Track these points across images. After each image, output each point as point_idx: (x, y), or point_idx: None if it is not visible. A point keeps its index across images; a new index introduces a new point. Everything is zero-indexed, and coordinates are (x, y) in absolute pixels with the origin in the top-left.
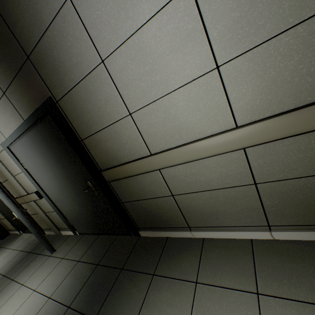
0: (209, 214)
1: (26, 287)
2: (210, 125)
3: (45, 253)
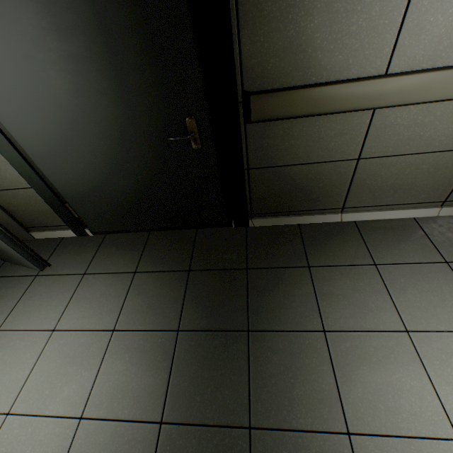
0: (387, 189)
1: (19, 331)
2: None
3: (14, 274)
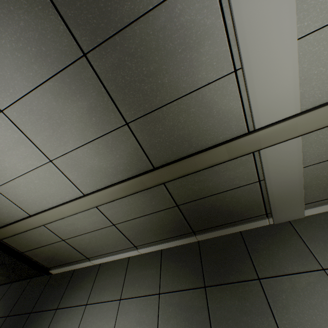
0: (97, 247)
1: None
2: (66, 194)
3: None
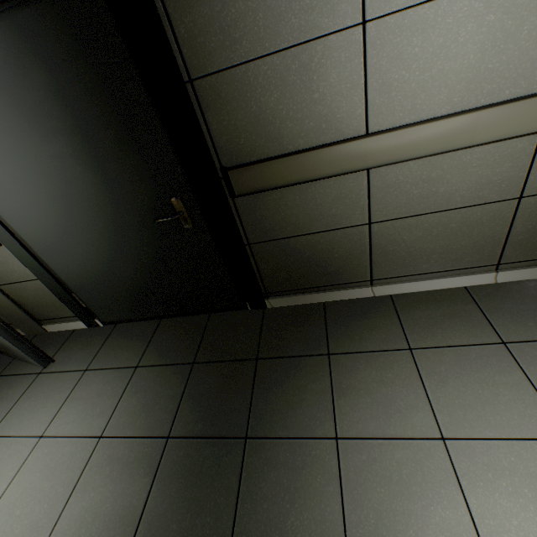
0: (418, 255)
1: (8, 437)
2: (517, 78)
3: (19, 372)
